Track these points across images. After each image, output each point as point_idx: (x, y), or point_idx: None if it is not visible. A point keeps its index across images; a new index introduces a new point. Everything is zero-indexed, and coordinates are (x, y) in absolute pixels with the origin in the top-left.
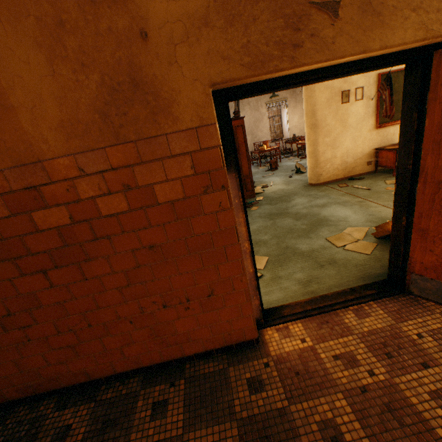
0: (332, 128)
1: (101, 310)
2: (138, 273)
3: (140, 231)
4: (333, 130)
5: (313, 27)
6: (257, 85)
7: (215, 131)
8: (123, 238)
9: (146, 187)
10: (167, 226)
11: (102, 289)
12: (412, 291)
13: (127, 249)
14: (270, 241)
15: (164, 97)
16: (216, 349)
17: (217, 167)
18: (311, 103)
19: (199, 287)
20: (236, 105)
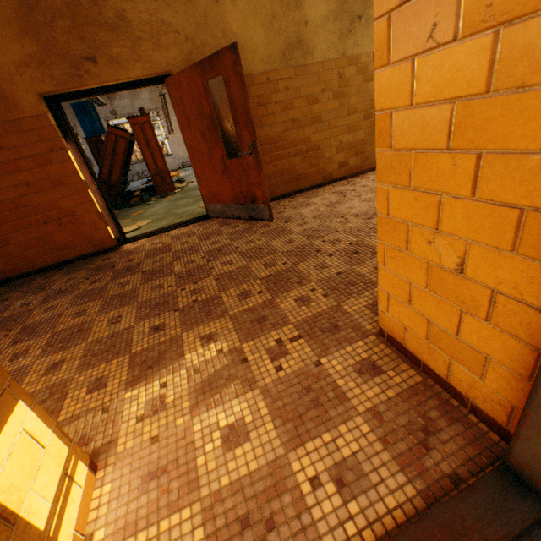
0: None
1: (3, 226)
2: (22, 201)
3: (17, 174)
4: None
5: (86, 69)
6: (71, 94)
7: (48, 118)
8: (7, 179)
9: (14, 148)
10: (34, 172)
11: (0, 212)
12: (210, 215)
13: (11, 186)
14: (162, 212)
15: (13, 100)
16: (90, 254)
17: (55, 137)
18: None
19: (65, 210)
20: (163, 101)
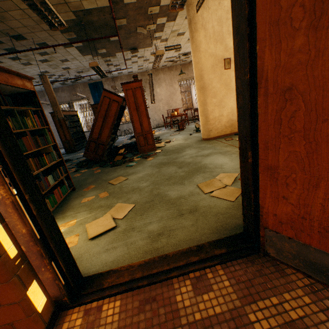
0: (218, 90)
1: None
2: None
3: None
4: (219, 92)
5: None
6: None
7: None
8: None
9: None
10: None
11: None
12: (269, 251)
13: None
14: (146, 188)
15: None
16: None
17: None
18: (199, 68)
19: None
20: (150, 79)
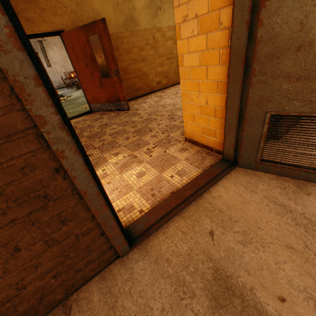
0: None
1: None
2: None
3: None
4: None
5: None
6: None
7: None
8: None
9: None
10: None
11: None
12: (93, 110)
13: None
14: None
15: None
16: None
17: None
18: None
19: None
20: (41, 45)
